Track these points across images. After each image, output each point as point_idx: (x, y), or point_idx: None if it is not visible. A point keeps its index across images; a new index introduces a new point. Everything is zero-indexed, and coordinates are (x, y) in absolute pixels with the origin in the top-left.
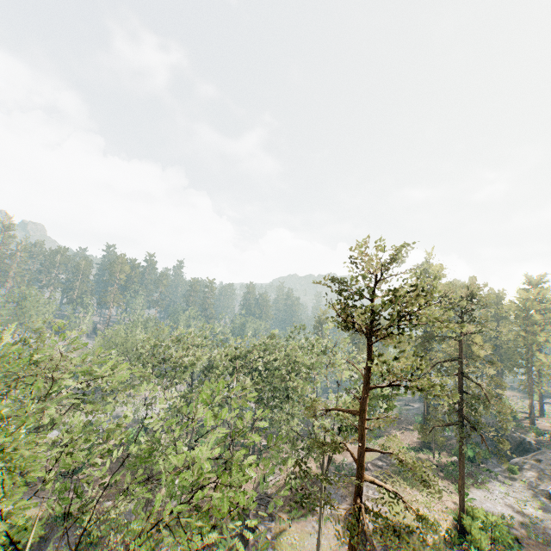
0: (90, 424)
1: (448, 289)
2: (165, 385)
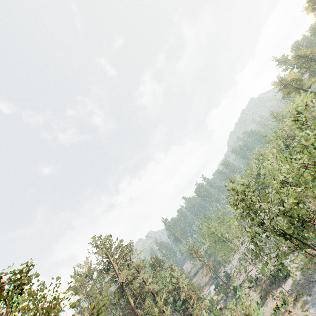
0: None
1: (294, 61)
2: None
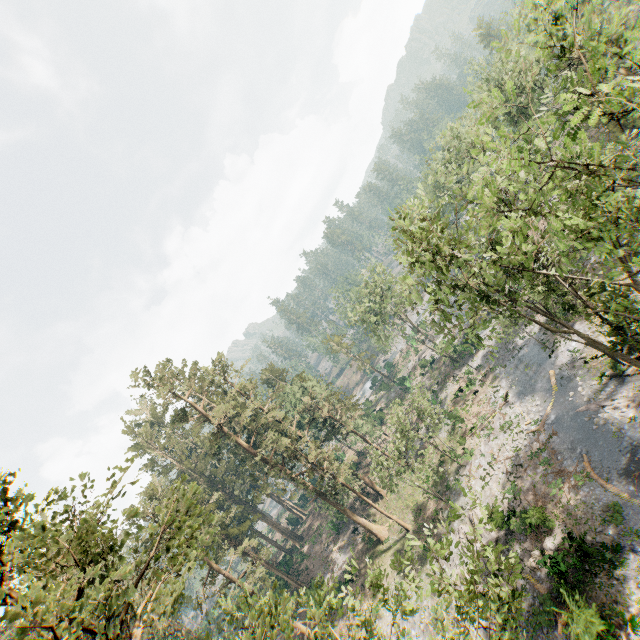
0: None
1: None
2: None
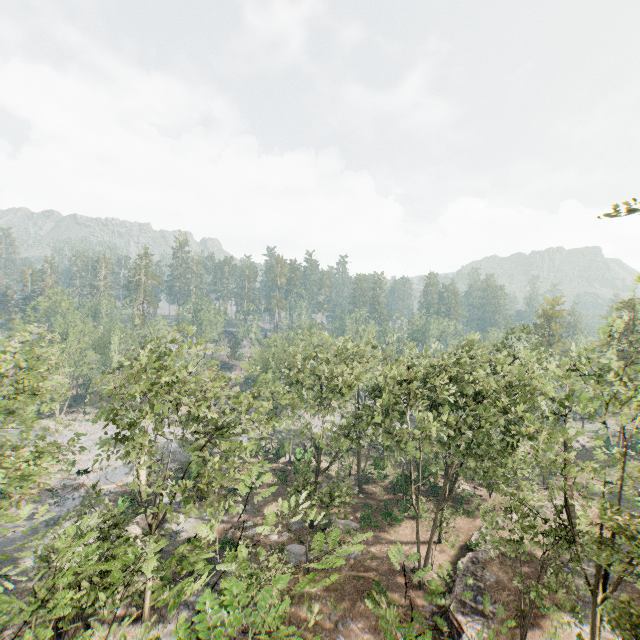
0: (260, 439)
1: None
2: (319, 411)
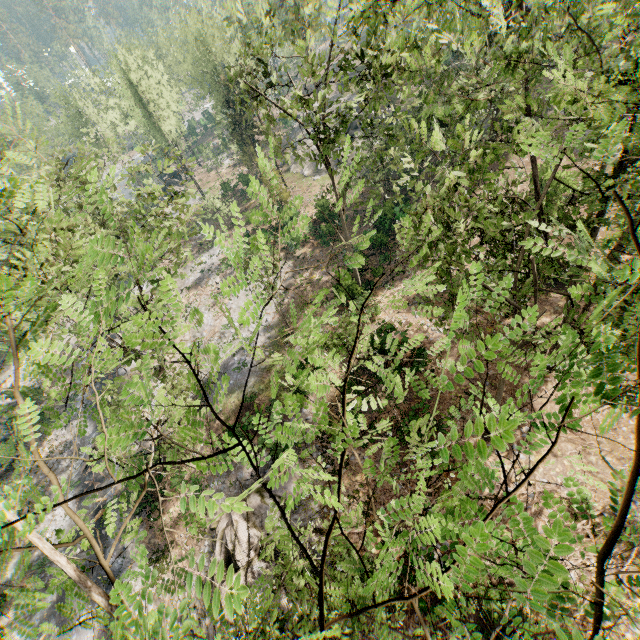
0: None
1: None
2: None
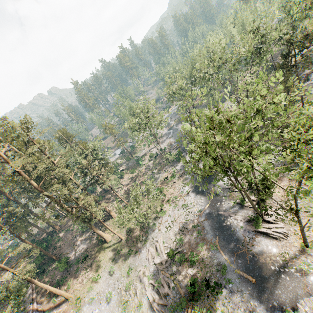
0: None
1: None
2: None
